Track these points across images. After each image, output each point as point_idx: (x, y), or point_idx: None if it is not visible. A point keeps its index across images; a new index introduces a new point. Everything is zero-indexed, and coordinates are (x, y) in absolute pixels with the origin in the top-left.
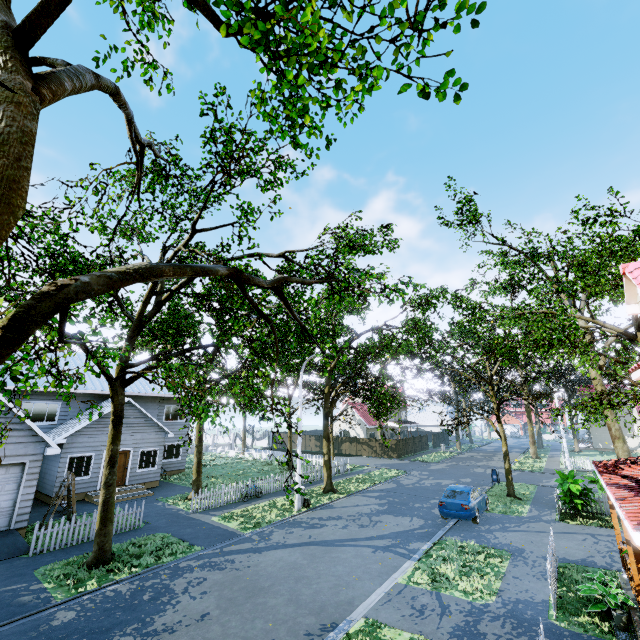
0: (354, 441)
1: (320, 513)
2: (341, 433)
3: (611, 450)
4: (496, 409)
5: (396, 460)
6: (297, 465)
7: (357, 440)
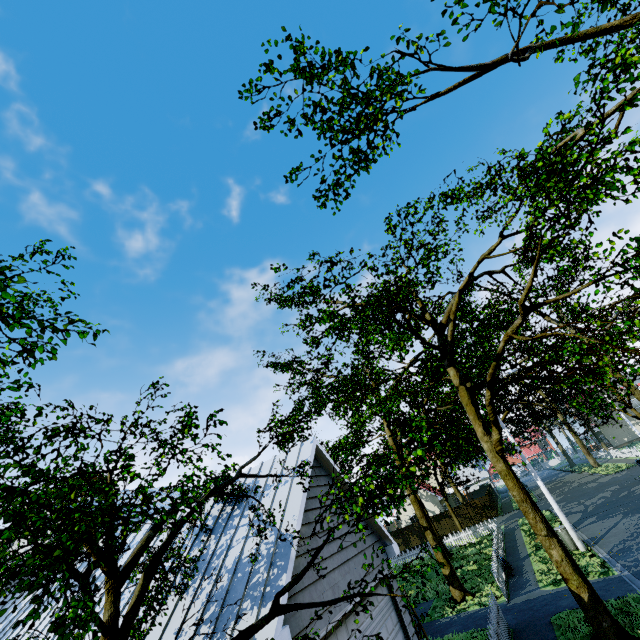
0: (441, 518)
1: (610, 541)
2: (412, 519)
3: (627, 443)
4: (633, 391)
5: (502, 516)
6: (550, 498)
7: (444, 515)
